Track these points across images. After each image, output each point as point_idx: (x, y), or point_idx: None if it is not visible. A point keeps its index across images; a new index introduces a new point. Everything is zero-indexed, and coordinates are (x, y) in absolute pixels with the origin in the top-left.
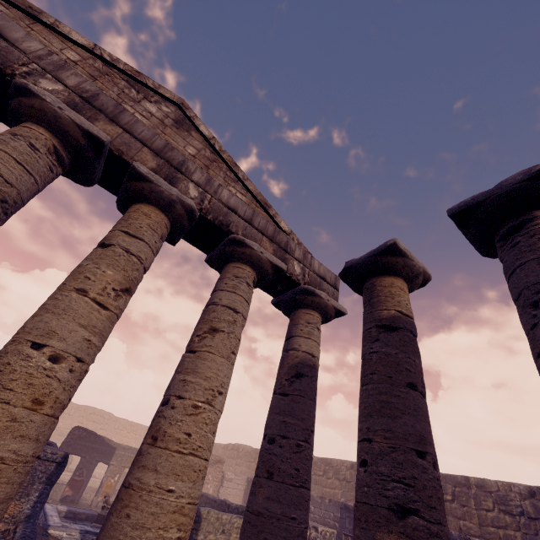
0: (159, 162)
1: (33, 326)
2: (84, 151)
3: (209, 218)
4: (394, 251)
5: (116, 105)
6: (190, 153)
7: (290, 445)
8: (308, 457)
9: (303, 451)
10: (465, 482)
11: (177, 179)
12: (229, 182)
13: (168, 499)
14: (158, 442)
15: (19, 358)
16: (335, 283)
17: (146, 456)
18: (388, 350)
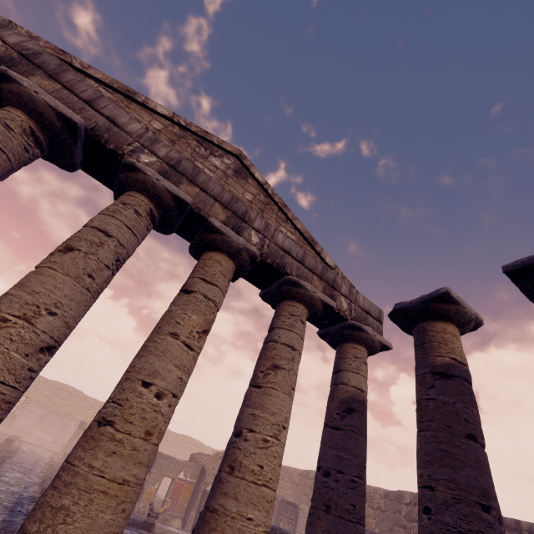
0: (227, 214)
1: (141, 367)
2: (172, 211)
3: (268, 261)
4: (446, 298)
5: (193, 168)
6: (247, 199)
7: (345, 480)
8: (362, 494)
9: (357, 487)
10: (515, 526)
11: (242, 228)
12: (280, 223)
13: (248, 527)
14: (235, 472)
15: (135, 395)
16: (379, 316)
17: (226, 483)
18: (445, 398)
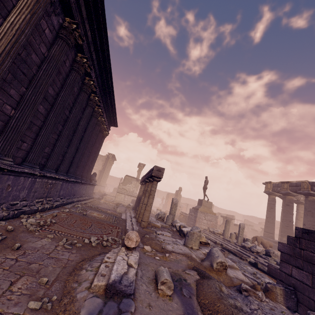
0: None
1: None
2: None
3: None
4: None
5: None
6: None
7: None
8: None
9: None
10: None
11: None
12: None
13: None
14: None
15: None
16: None
17: None
18: None
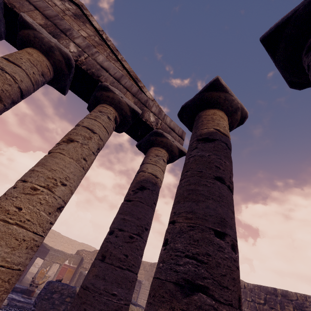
0: (47, 22)
1: None
2: None
3: (83, 67)
4: (217, 86)
5: None
6: (82, 35)
7: (124, 236)
8: (138, 247)
9: (134, 242)
10: (273, 291)
11: (60, 37)
12: (110, 59)
13: None
14: None
15: None
16: (181, 134)
17: None
18: (203, 153)
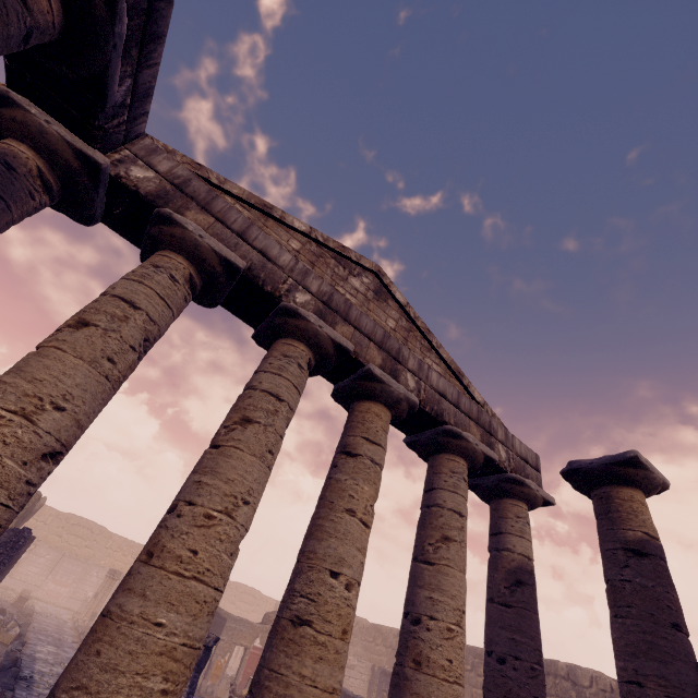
0: (382, 356)
1: (324, 553)
2: (329, 358)
3: (427, 410)
4: (634, 463)
5: (345, 302)
6: (391, 327)
7: (525, 668)
8: (543, 683)
9: (538, 676)
10: None
11: (398, 371)
12: (424, 353)
13: None
14: (424, 668)
15: (326, 588)
16: (536, 463)
17: (415, 682)
18: (643, 581)
